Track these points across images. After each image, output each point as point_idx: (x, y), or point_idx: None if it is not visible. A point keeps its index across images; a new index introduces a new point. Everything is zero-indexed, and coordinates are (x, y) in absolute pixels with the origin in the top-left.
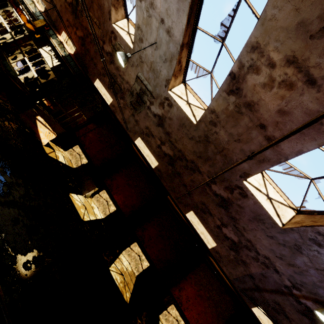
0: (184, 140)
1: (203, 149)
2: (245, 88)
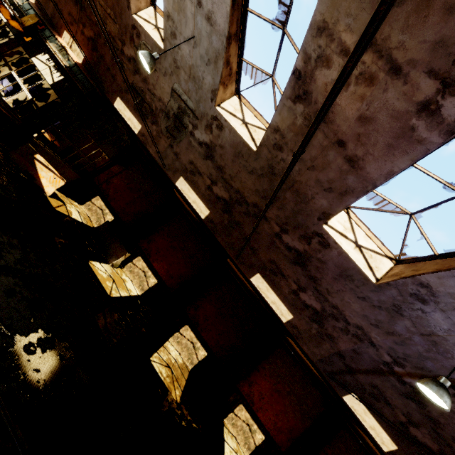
0: (242, 176)
1: (268, 185)
2: (314, 91)
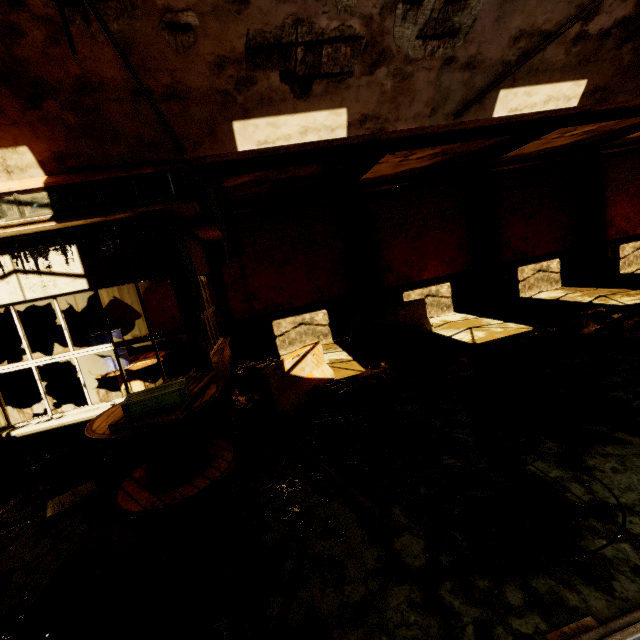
0: None
1: None
2: None
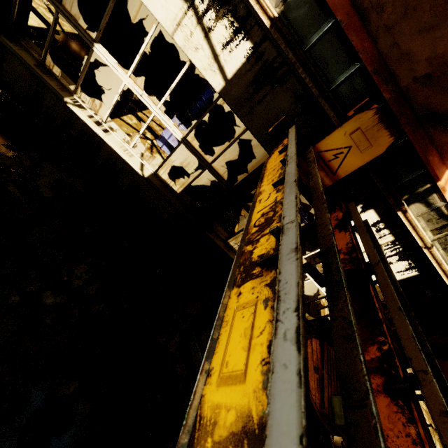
0: None
1: None
2: None
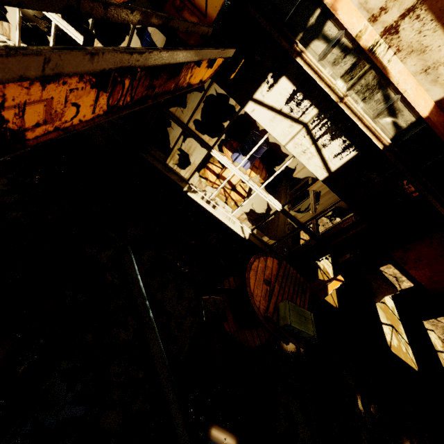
0: None
1: None
2: None
